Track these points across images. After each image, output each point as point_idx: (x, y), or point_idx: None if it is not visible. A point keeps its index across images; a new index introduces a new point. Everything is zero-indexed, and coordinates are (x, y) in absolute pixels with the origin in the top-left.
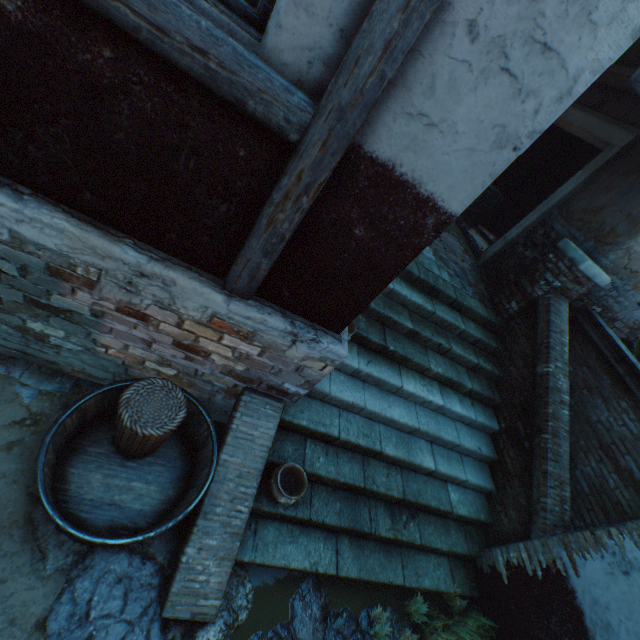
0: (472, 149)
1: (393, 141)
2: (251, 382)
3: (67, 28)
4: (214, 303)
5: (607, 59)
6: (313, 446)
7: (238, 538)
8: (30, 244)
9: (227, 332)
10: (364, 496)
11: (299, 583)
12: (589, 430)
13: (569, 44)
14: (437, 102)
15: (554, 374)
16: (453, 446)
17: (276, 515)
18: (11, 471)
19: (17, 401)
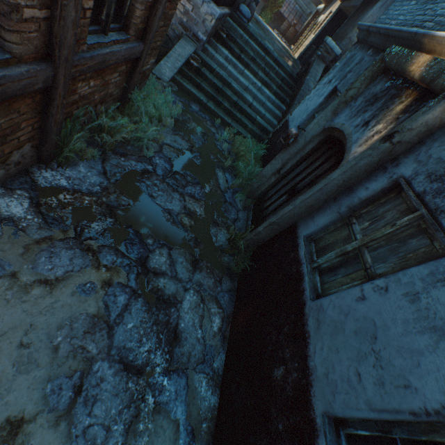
0: None
1: None
2: (187, 31)
3: None
4: None
5: None
6: (205, 70)
7: (176, 70)
8: None
9: None
10: (222, 97)
11: (193, 101)
12: None
13: None
14: None
15: (308, 80)
16: (262, 104)
17: (189, 78)
18: None
19: None
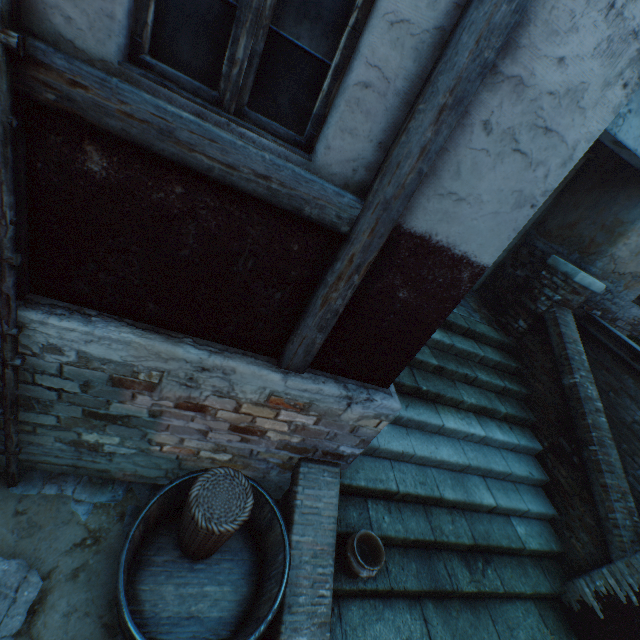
0: (496, 212)
1: (428, 217)
2: (306, 452)
3: (145, 176)
4: (272, 382)
5: (596, 130)
6: (375, 506)
7: (327, 628)
8: (95, 360)
9: (283, 407)
10: (435, 550)
11: None
12: (628, 432)
13: (565, 125)
14: (463, 182)
15: (581, 384)
16: (505, 476)
17: (356, 592)
18: (81, 602)
19: (74, 521)
